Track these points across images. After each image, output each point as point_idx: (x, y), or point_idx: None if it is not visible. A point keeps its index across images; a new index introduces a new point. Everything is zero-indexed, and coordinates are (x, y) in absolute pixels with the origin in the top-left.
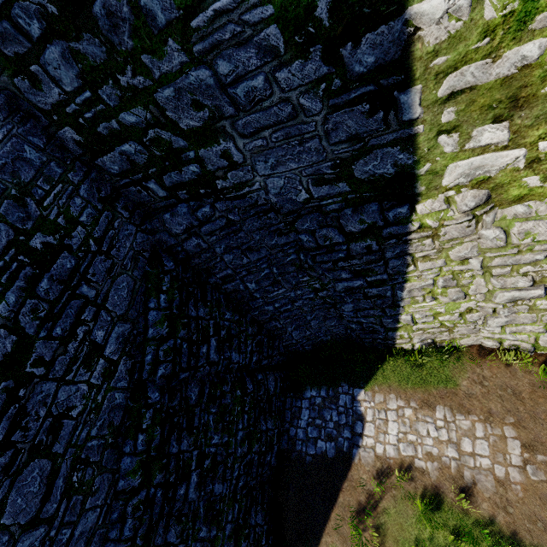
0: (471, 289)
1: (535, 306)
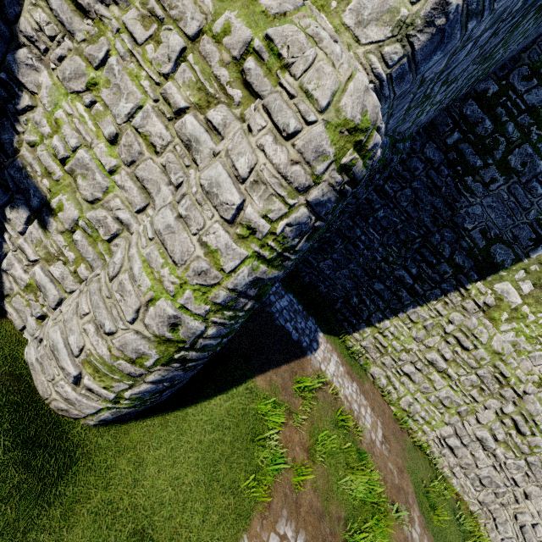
0: (428, 339)
1: (430, 374)
